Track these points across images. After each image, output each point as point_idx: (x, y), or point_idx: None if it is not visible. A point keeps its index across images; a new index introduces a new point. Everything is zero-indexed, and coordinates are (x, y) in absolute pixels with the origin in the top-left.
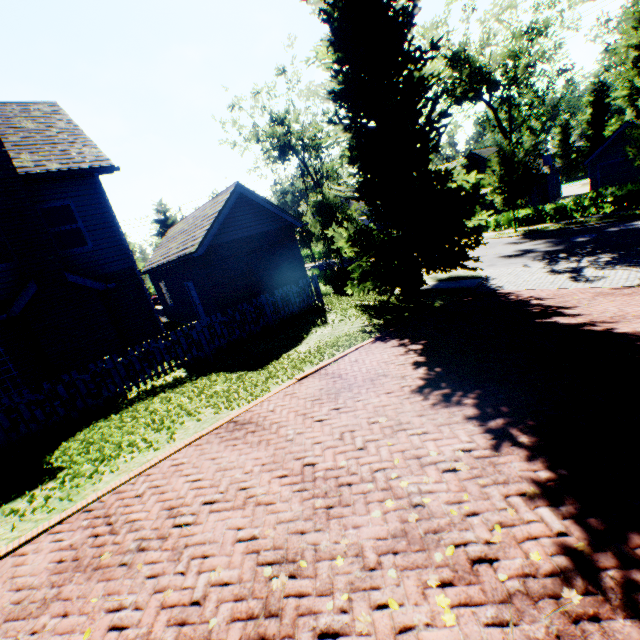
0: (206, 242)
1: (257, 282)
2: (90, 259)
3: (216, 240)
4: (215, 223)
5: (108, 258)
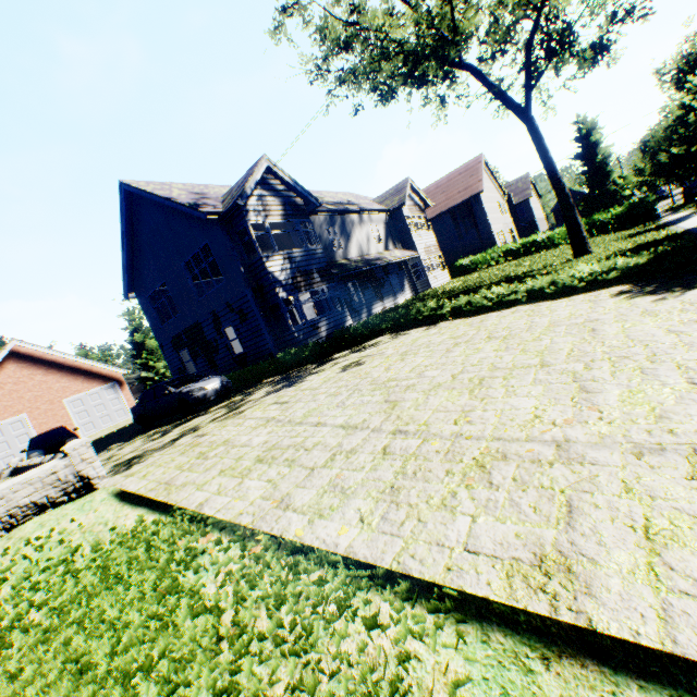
0: (552, 210)
1: None
2: (525, 219)
3: (557, 207)
4: (555, 204)
5: (529, 218)
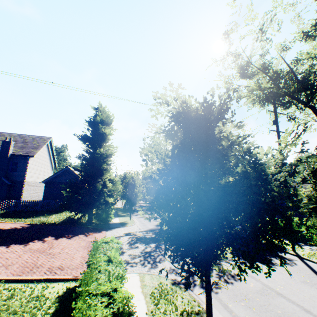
0: (47, 180)
1: (61, 197)
2: (15, 175)
3: (54, 180)
4: (53, 175)
5: (19, 176)
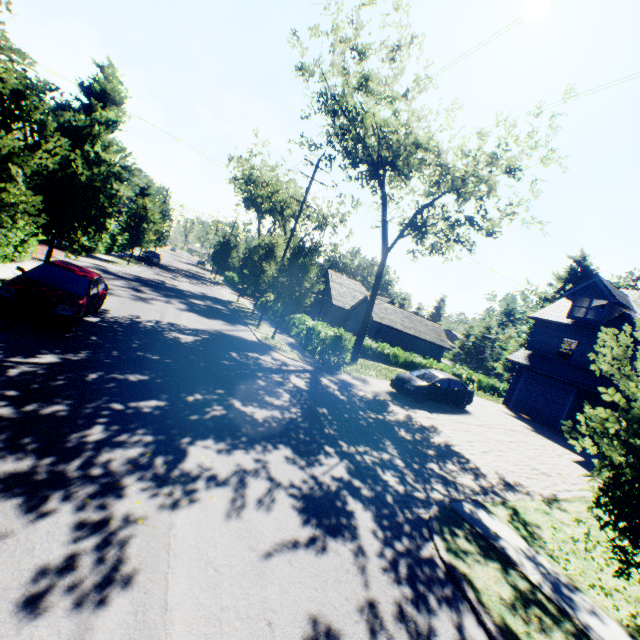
0: None
1: None
2: None
3: None
4: None
5: None
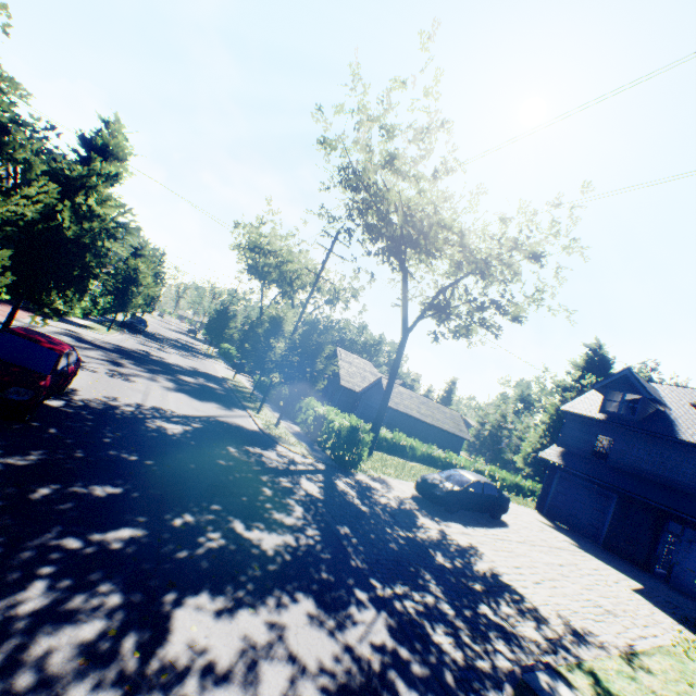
0: None
1: None
2: None
3: None
4: None
5: None
